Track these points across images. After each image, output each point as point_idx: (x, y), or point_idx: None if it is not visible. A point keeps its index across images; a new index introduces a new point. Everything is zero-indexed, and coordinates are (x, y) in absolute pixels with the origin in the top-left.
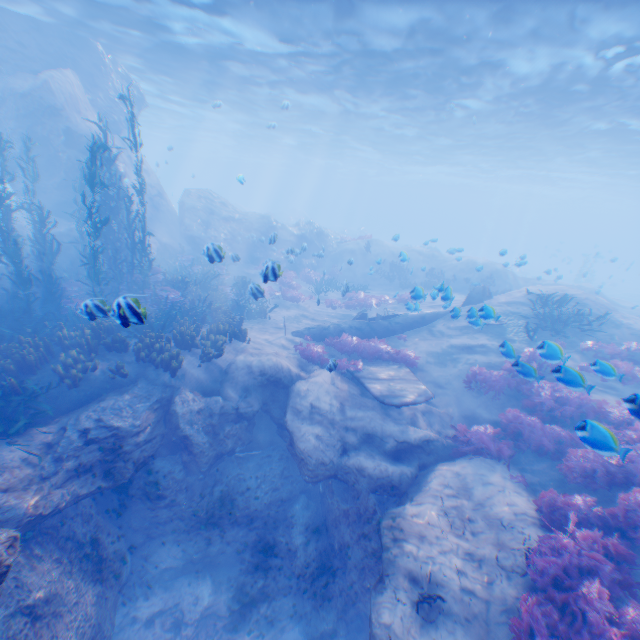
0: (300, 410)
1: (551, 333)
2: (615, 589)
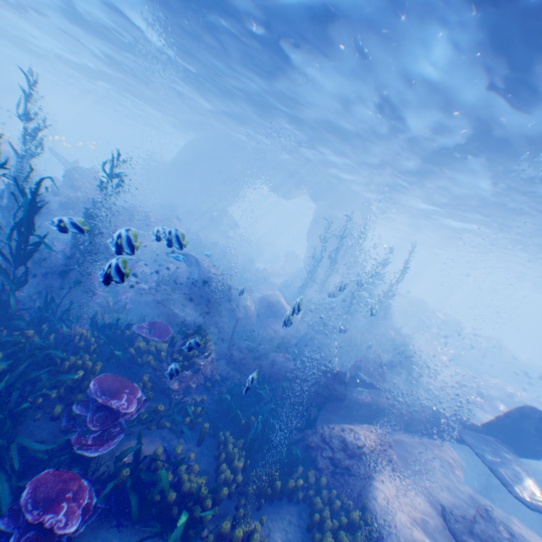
0: None
1: None
2: None
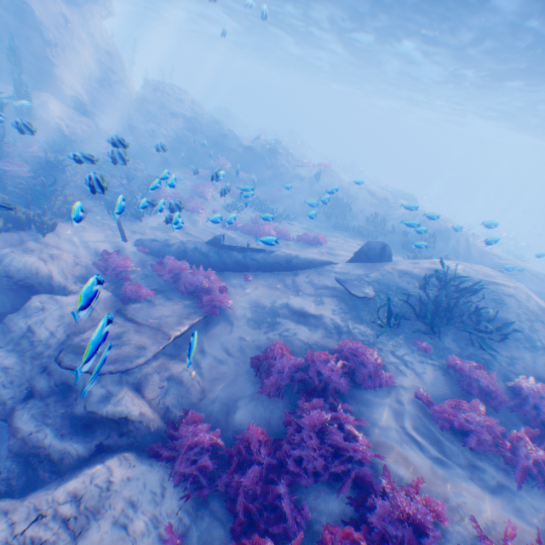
0: (11, 330)
1: (425, 328)
2: None
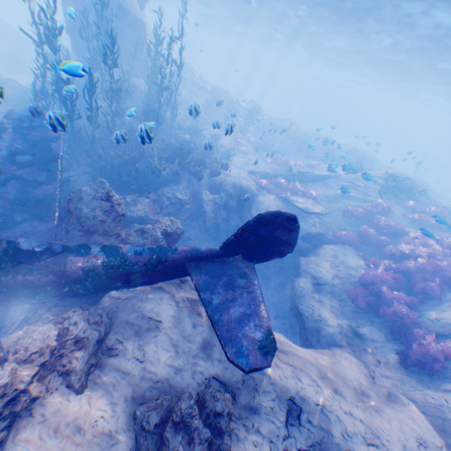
0: (259, 210)
1: (392, 196)
2: (391, 288)
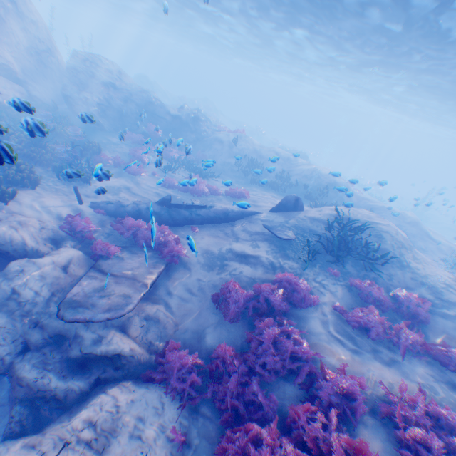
0: None
1: (333, 259)
2: None
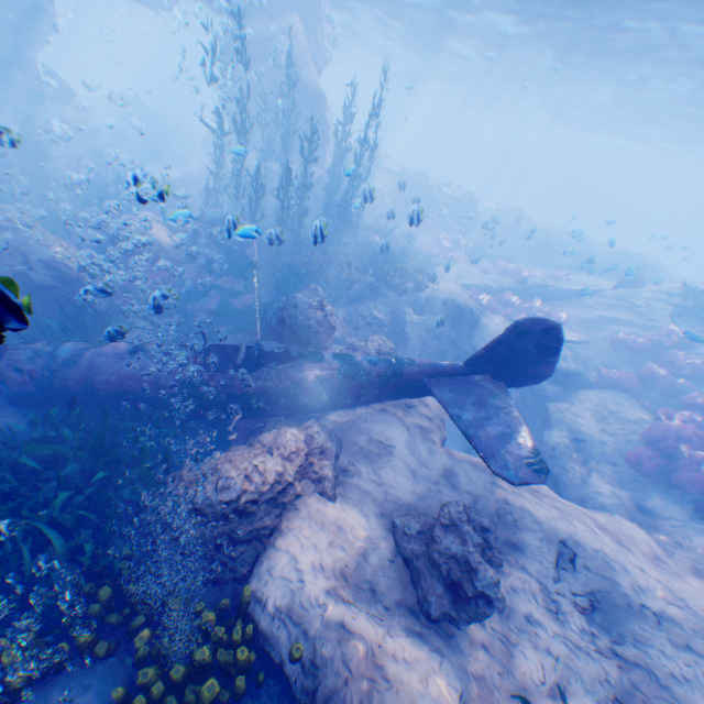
0: (483, 337)
1: (694, 322)
2: (696, 450)
